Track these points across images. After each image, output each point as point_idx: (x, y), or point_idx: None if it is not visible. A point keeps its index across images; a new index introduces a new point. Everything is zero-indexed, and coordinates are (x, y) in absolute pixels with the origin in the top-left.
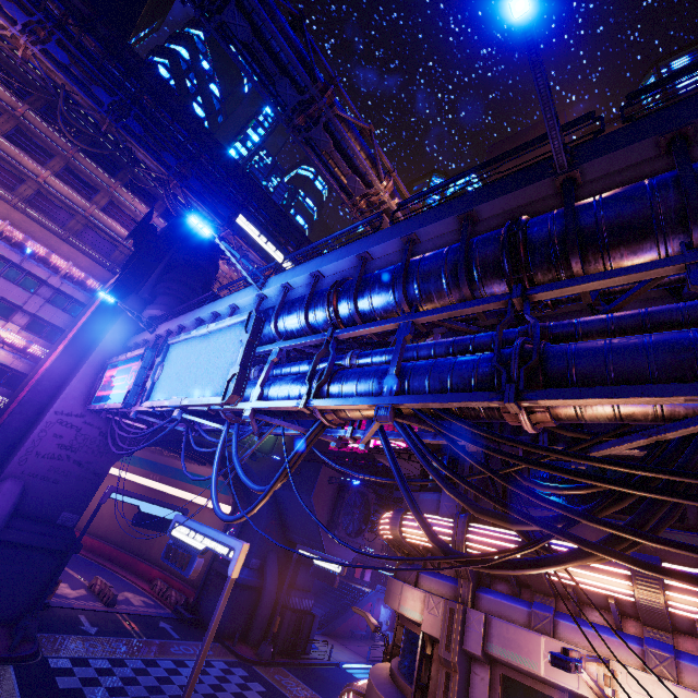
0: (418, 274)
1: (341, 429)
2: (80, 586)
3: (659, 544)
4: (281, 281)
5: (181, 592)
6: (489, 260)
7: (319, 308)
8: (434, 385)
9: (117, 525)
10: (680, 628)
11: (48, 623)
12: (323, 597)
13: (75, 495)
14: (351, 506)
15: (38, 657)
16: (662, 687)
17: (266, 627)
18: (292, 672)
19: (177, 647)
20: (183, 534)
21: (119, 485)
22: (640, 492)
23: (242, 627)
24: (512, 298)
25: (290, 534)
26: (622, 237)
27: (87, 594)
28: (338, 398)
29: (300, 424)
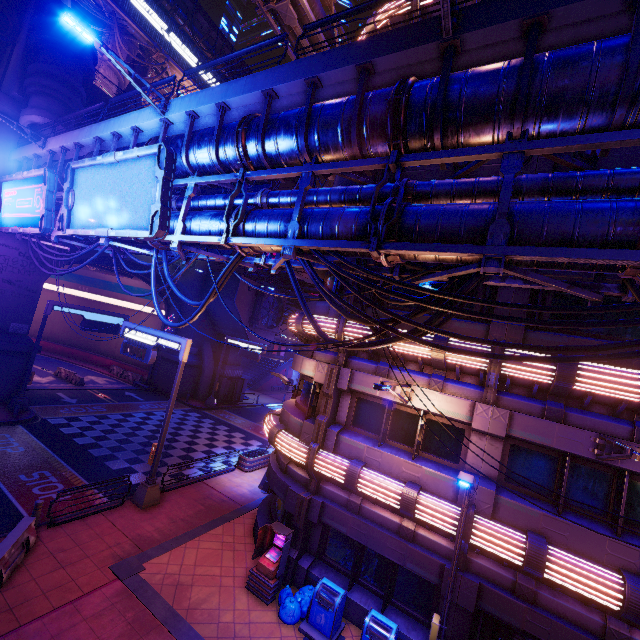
0: (318, 126)
1: (257, 257)
2: (46, 375)
3: (435, 332)
4: (186, 108)
5: (136, 373)
6: (377, 122)
7: (228, 146)
8: (326, 231)
9: (60, 329)
10: (450, 369)
11: (34, 400)
12: (249, 368)
13: (17, 309)
14: (268, 307)
15: (38, 419)
16: (433, 394)
17: (209, 389)
18: (232, 412)
19: (144, 405)
20: (135, 336)
21: (49, 297)
22: (432, 307)
23: (191, 390)
24: (388, 163)
25: (219, 329)
26: (473, 120)
27: (56, 380)
28: (253, 238)
29: (221, 251)
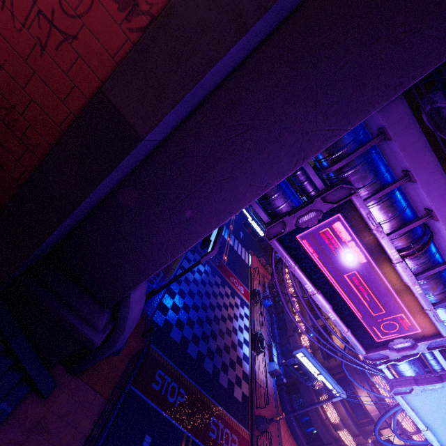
0: None
1: None
2: None
3: None
4: None
5: None
6: None
7: None
8: None
9: None
10: None
11: None
12: None
13: None
14: None
15: (148, 321)
16: None
17: None
18: None
19: None
20: (306, 363)
21: None
22: None
23: None
24: None
25: None
26: None
27: None
28: None
29: None
